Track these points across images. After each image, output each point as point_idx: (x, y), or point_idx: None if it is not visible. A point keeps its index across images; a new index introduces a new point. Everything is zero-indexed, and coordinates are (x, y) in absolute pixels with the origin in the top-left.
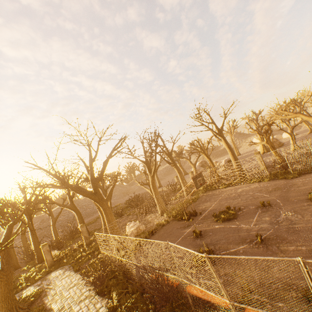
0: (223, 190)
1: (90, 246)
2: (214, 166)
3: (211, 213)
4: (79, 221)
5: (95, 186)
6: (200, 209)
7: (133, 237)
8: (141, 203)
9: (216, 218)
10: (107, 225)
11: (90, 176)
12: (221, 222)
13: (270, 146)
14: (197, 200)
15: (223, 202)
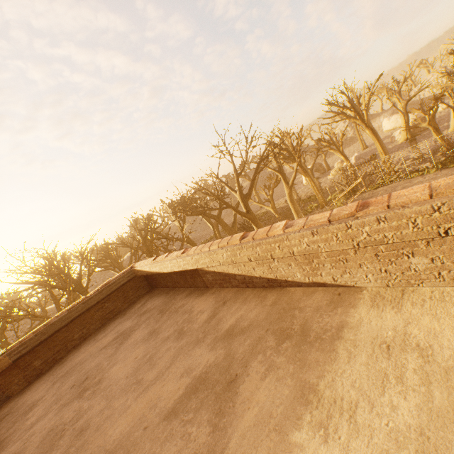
0: (374, 192)
1: None
2: (351, 166)
3: None
4: None
5: (246, 204)
6: None
7: None
8: None
9: None
10: None
11: (240, 193)
12: None
13: (433, 128)
14: None
15: None
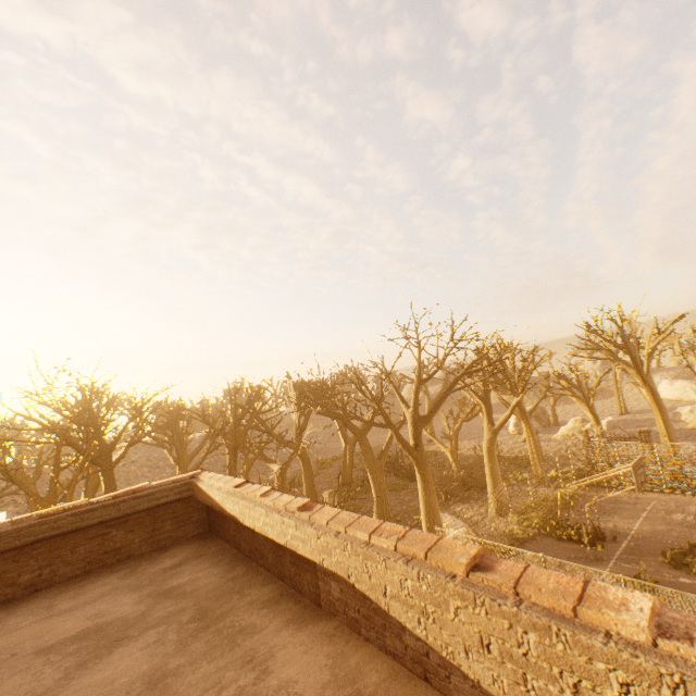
0: (639, 496)
1: None
2: (602, 434)
3: (645, 545)
4: (306, 480)
5: (418, 432)
6: (603, 527)
7: (600, 569)
8: None
9: (673, 560)
10: (424, 514)
11: (414, 411)
12: (691, 574)
13: None
14: (575, 501)
15: (662, 527)
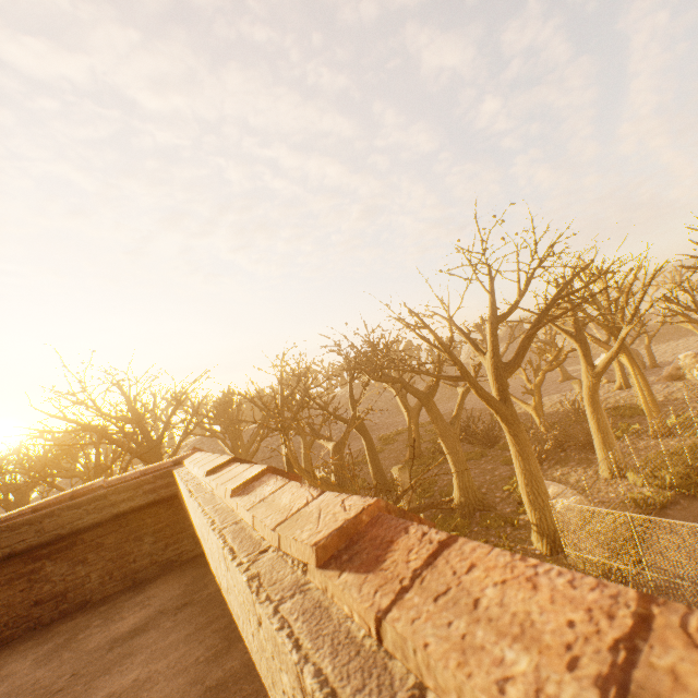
0: None
1: (435, 520)
2: None
3: None
4: (370, 457)
5: (503, 383)
6: None
7: None
8: (496, 436)
9: None
10: (523, 484)
11: (493, 357)
12: None
13: None
14: None
15: None
